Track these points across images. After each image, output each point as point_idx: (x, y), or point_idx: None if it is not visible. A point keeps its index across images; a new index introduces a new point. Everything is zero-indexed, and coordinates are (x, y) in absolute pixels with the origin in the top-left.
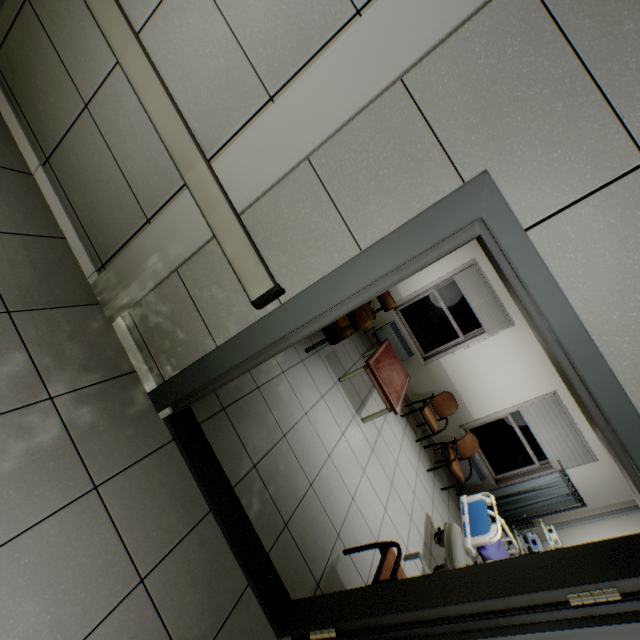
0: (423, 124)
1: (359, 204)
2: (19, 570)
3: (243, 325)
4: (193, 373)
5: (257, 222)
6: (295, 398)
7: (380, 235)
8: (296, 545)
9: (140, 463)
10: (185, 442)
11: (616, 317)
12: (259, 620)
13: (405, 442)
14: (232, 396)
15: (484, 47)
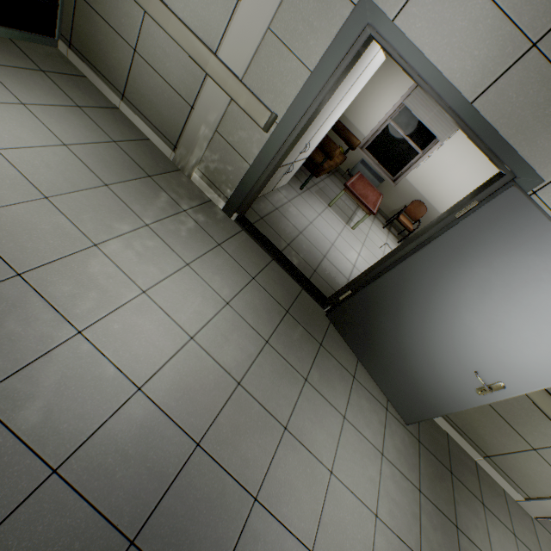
0: None
1: (303, 45)
2: (207, 267)
3: (261, 147)
4: (242, 187)
5: (252, 81)
6: (301, 215)
7: (319, 59)
8: (323, 280)
9: (232, 238)
10: (249, 230)
11: (448, 51)
12: (312, 302)
13: (389, 243)
14: (264, 213)
15: None
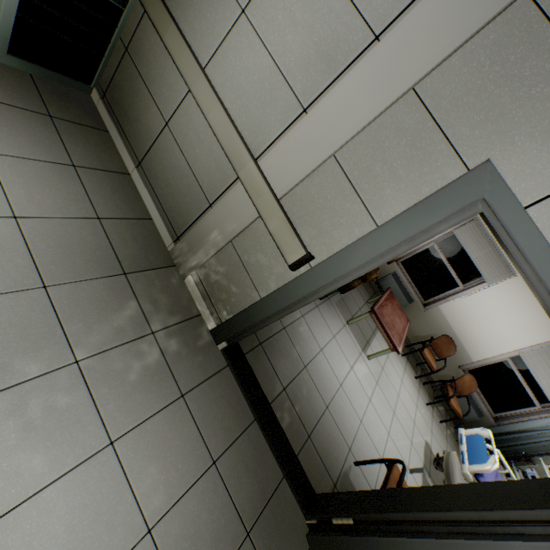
0: (432, 123)
1: (376, 189)
2: (145, 444)
3: (281, 282)
4: (243, 317)
5: (292, 205)
6: (312, 337)
7: (393, 213)
8: (317, 453)
9: (208, 381)
10: (236, 368)
11: None
12: (292, 504)
13: (405, 378)
14: (266, 334)
15: (488, 57)
